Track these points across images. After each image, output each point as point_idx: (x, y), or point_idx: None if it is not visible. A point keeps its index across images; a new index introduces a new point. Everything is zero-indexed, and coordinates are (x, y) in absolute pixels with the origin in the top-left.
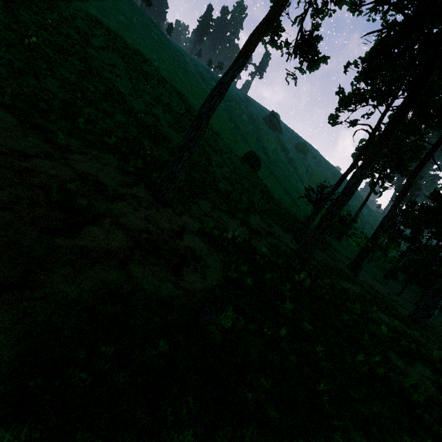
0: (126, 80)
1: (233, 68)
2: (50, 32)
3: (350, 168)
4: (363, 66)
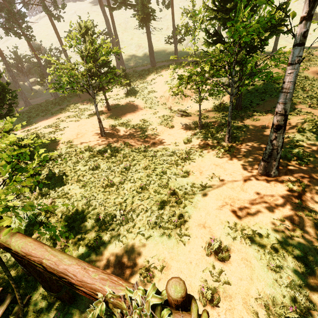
0: None
1: None
2: None
3: None
4: None
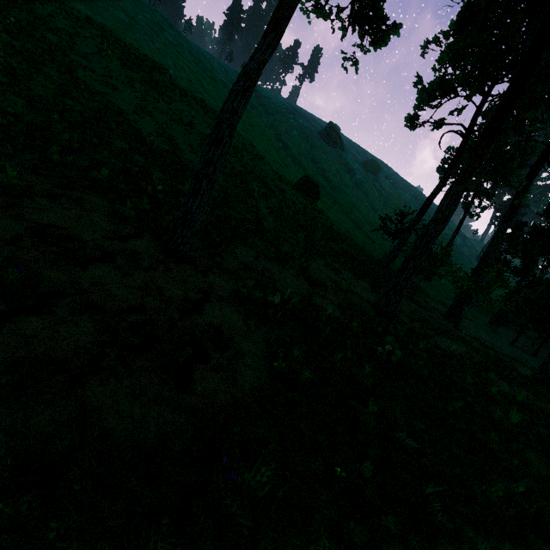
0: (128, 94)
1: (261, 49)
2: (15, 34)
3: (439, 185)
4: (447, 43)
